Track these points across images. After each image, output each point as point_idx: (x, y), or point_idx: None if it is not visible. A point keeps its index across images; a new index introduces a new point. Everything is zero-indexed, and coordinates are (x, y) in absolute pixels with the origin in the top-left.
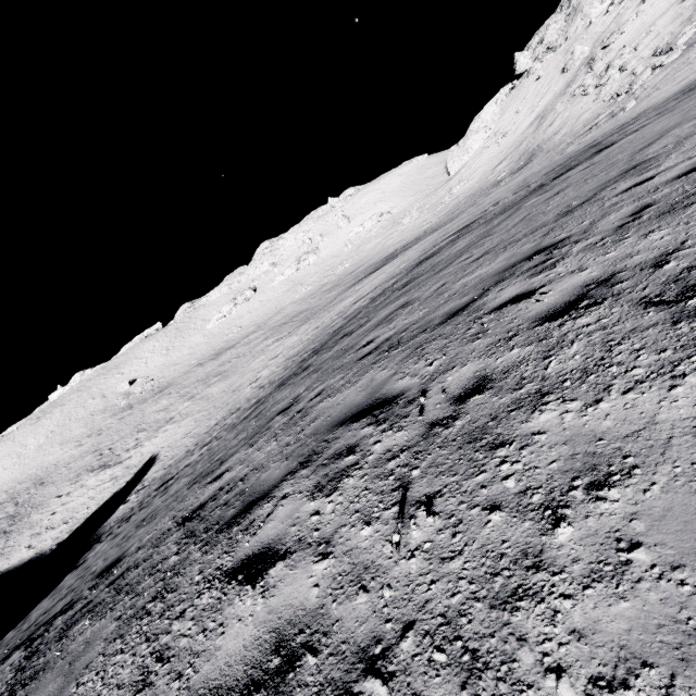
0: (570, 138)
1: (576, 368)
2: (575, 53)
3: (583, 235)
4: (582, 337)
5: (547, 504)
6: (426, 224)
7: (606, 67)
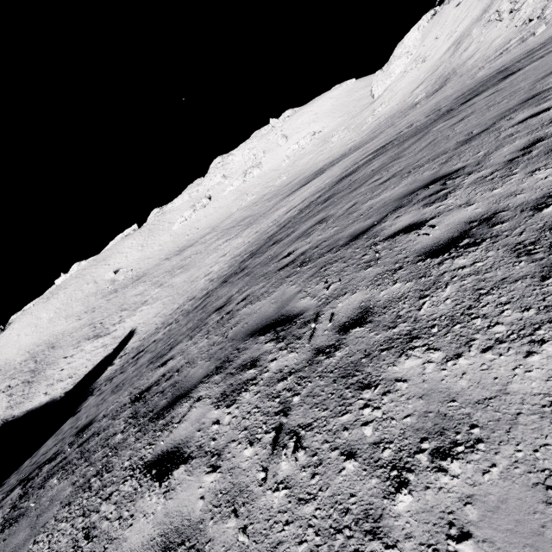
0: (482, 63)
1: (445, 314)
2: None
3: (476, 166)
4: (456, 280)
5: (395, 463)
6: (351, 142)
7: None
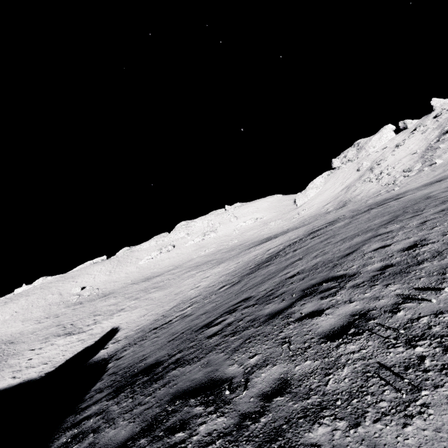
0: (367, 198)
1: None
2: (363, 164)
3: (426, 207)
4: None
5: None
6: (286, 226)
7: (380, 172)
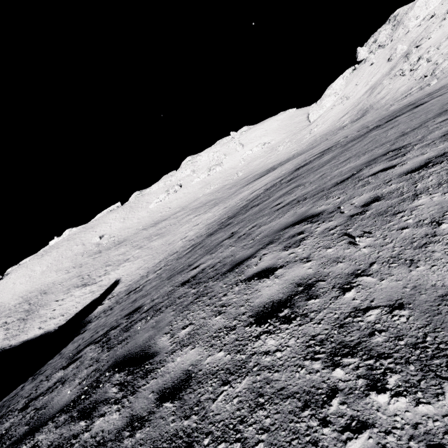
0: (392, 101)
1: (434, 184)
2: (397, 49)
3: (419, 141)
4: (434, 174)
5: (432, 221)
6: (294, 151)
7: (417, 59)
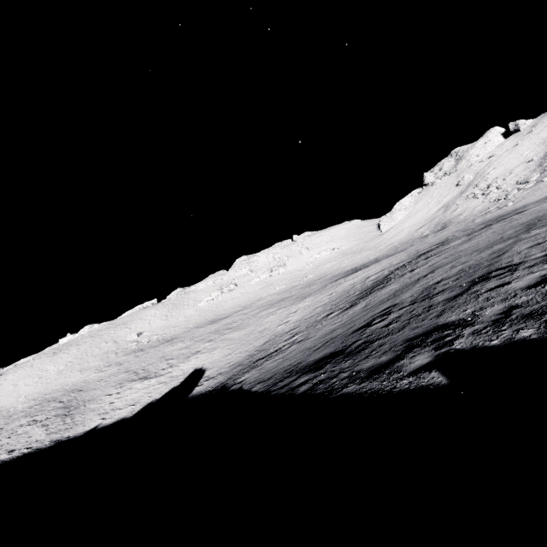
0: (472, 217)
1: None
2: (465, 178)
3: None
4: None
5: None
6: (373, 256)
7: (486, 186)
